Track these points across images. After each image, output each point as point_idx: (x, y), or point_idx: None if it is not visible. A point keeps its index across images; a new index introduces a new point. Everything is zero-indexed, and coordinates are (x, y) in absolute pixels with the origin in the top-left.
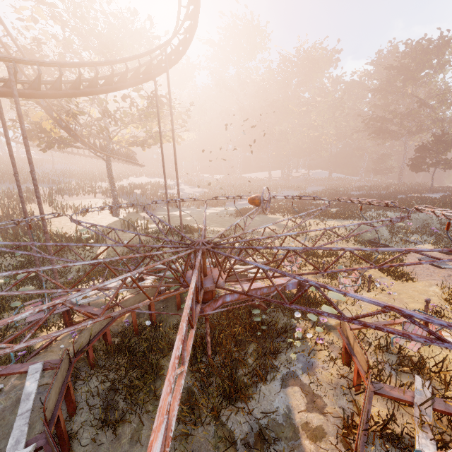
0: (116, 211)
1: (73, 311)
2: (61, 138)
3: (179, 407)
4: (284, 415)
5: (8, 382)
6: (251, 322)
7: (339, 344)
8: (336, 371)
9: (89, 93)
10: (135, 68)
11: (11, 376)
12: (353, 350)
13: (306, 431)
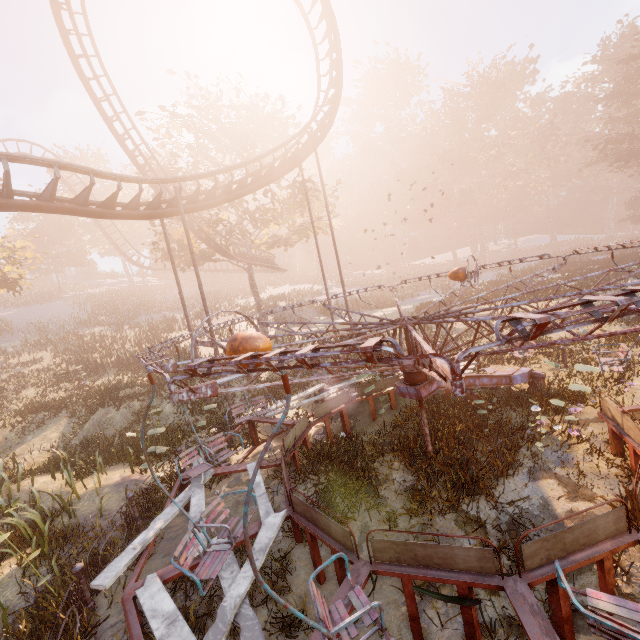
0: (264, 328)
1: (257, 430)
2: (200, 253)
3: (406, 505)
4: (539, 507)
5: (220, 490)
6: (473, 420)
7: (604, 436)
8: (604, 463)
9: (239, 195)
10: (278, 157)
11: (221, 485)
12: (623, 429)
13: (572, 519)
